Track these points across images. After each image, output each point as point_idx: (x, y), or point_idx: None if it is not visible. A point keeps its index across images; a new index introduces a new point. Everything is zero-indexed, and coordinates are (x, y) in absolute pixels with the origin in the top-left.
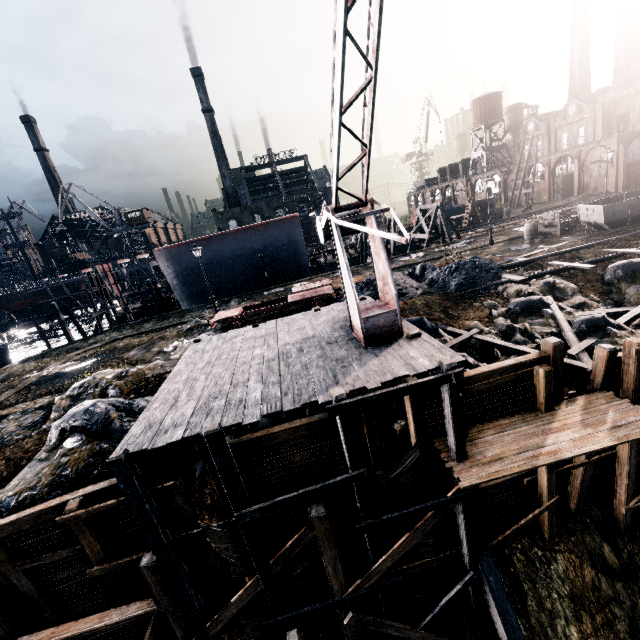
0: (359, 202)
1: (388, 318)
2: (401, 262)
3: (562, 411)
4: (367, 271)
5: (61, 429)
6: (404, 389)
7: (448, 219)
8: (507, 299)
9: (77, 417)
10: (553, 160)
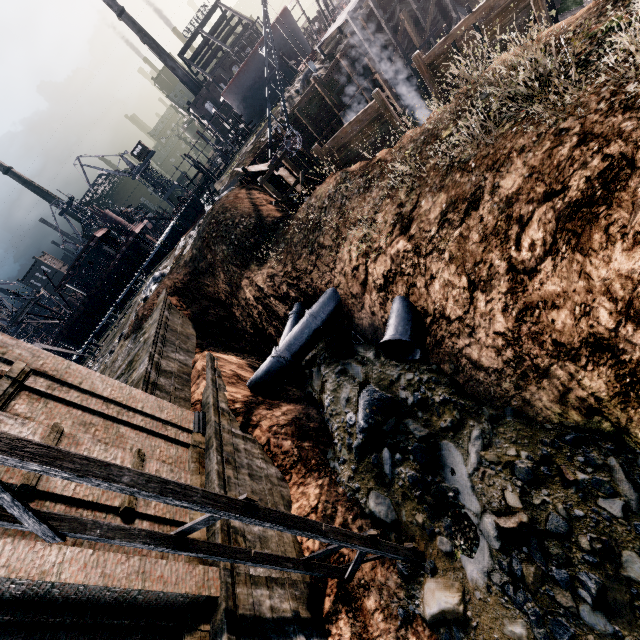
0: None
1: None
2: None
3: None
4: None
5: (305, 81)
6: None
7: None
8: None
9: (308, 72)
10: None
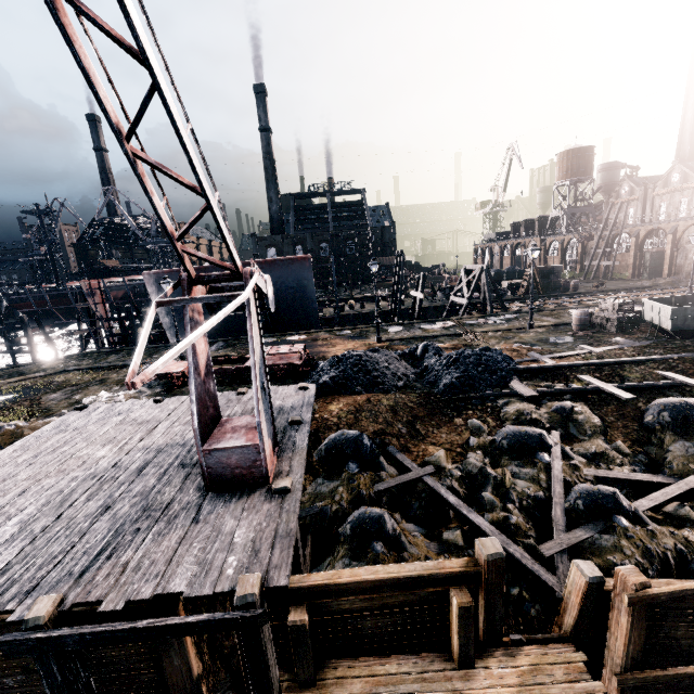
0: (232, 273)
1: (245, 455)
2: (419, 331)
3: (486, 675)
4: (375, 335)
5: None
6: (147, 630)
7: (494, 285)
8: (501, 421)
9: None
10: (643, 232)
